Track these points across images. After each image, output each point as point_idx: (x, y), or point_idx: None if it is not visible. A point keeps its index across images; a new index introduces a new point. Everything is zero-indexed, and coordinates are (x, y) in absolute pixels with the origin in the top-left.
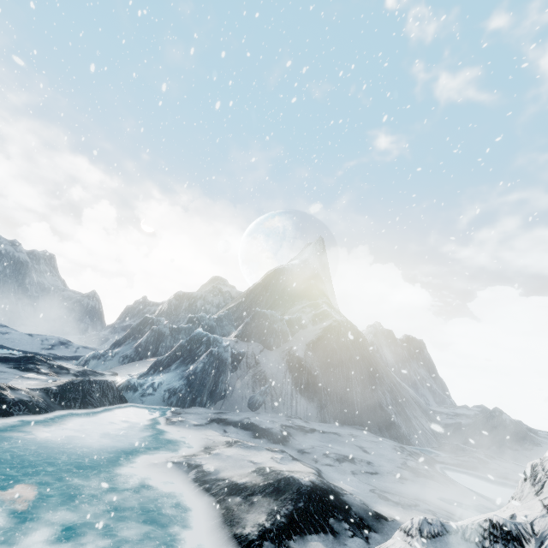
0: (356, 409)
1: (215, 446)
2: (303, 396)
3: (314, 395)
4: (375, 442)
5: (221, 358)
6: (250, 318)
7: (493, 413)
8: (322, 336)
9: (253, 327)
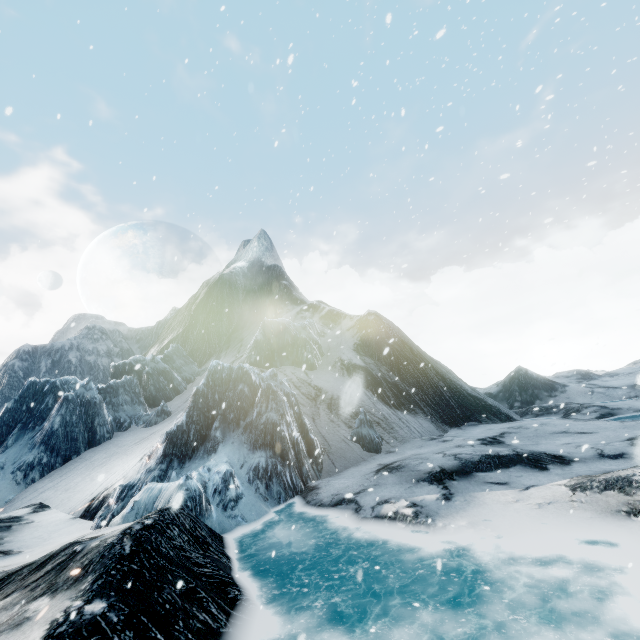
0: (454, 405)
1: (636, 503)
2: (403, 411)
3: (411, 405)
4: (545, 424)
5: (285, 394)
6: (261, 333)
7: (521, 372)
8: (365, 335)
9: (272, 345)
